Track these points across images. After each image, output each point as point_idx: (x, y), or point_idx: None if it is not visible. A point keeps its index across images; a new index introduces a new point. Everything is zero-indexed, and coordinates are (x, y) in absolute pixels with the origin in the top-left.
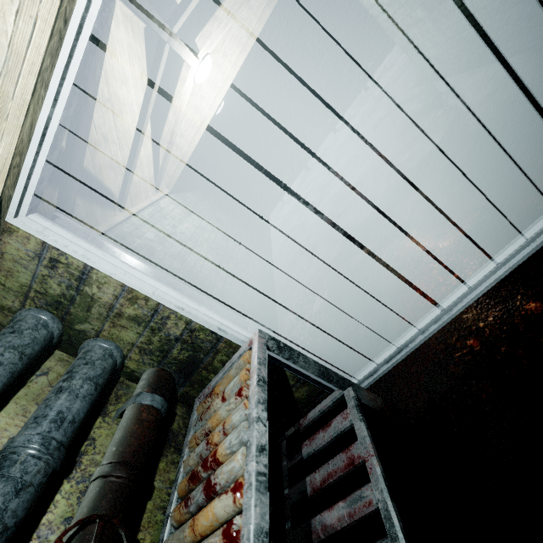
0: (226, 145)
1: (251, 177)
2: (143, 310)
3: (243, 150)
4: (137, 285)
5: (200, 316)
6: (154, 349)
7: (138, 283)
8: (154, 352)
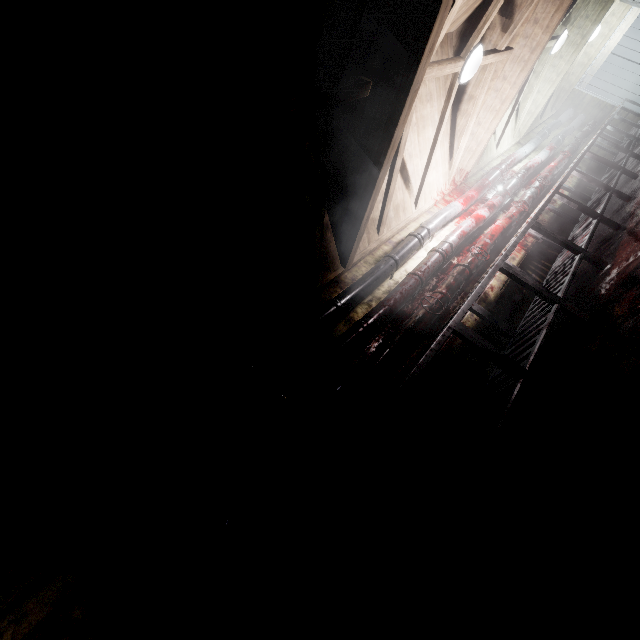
0: (616, 58)
1: (635, 77)
2: (595, 103)
3: (632, 57)
4: (596, 96)
5: (609, 102)
6: (594, 115)
7: (596, 96)
8: (594, 116)
